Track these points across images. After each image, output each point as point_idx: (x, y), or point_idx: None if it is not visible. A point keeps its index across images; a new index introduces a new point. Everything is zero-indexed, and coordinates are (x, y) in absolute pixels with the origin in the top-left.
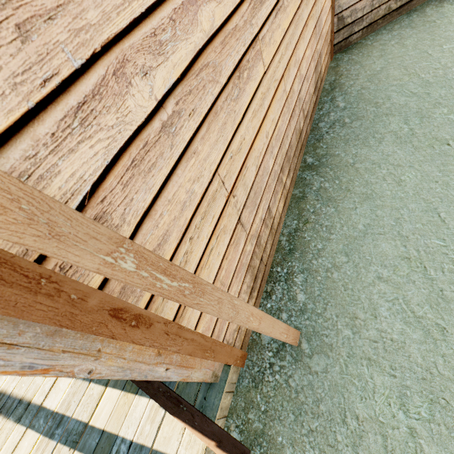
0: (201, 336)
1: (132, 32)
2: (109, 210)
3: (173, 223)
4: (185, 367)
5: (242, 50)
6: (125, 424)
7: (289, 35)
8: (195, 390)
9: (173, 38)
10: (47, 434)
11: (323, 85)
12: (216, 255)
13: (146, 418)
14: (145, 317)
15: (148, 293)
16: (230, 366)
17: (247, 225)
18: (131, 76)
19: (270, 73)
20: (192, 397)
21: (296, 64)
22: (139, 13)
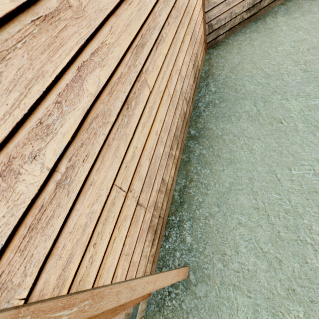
0: None
1: (16, 134)
2: (9, 278)
3: (76, 244)
4: None
5: (129, 87)
6: None
7: (169, 55)
8: None
9: (60, 115)
10: None
11: (200, 73)
12: (119, 239)
13: None
14: None
15: None
16: (139, 303)
17: (145, 202)
18: (19, 167)
19: (155, 90)
20: None
21: (177, 71)
22: (22, 116)
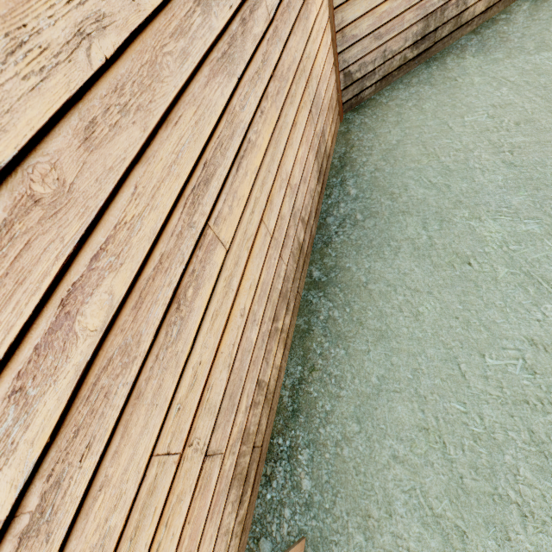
0: None
1: None
2: None
3: None
4: None
5: (180, 269)
6: None
7: (266, 165)
8: None
9: (23, 410)
10: None
11: (331, 159)
12: (169, 540)
13: None
14: None
15: None
16: None
17: (223, 443)
18: None
19: (238, 241)
20: None
21: (282, 184)
22: None
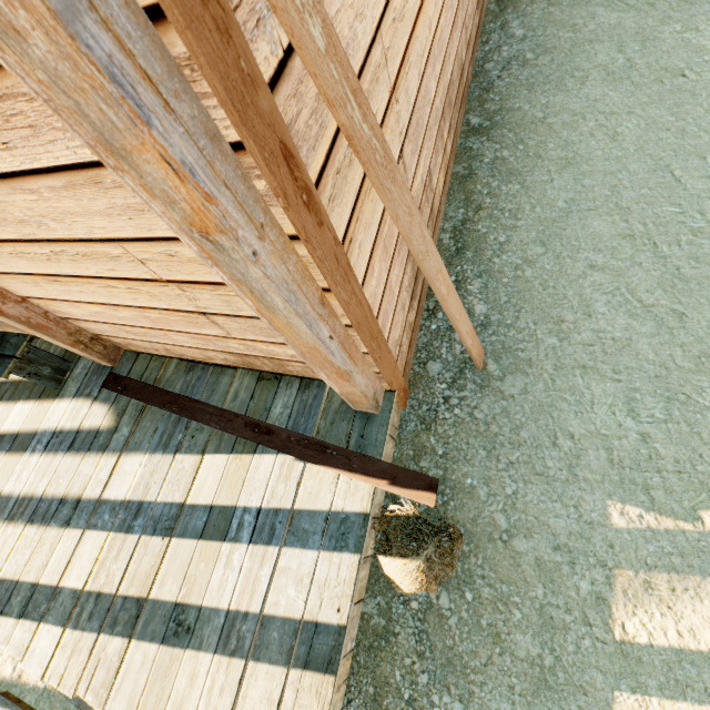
0: (368, 308)
1: None
2: None
3: None
4: (348, 355)
5: None
6: (244, 491)
7: None
8: (346, 430)
9: None
10: (120, 529)
11: (486, 5)
12: None
13: (276, 478)
14: (316, 203)
15: (314, 171)
16: (394, 392)
17: (409, 175)
18: None
19: None
20: (343, 439)
21: None
22: None
